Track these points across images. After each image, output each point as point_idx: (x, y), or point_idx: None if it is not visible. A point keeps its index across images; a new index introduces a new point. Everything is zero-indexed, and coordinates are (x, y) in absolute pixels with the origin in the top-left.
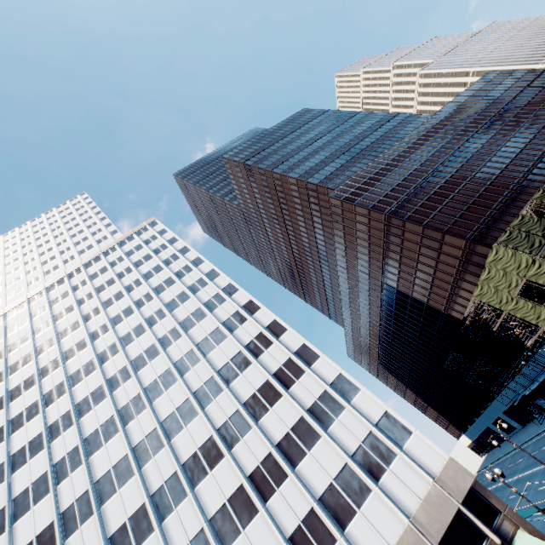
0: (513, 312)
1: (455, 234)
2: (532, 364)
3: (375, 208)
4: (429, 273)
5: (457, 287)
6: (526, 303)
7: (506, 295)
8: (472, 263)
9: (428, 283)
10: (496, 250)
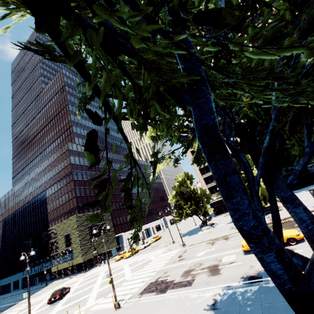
0: (59, 239)
1: (77, 200)
2: (49, 263)
3: (73, 165)
4: (60, 204)
5: (61, 217)
6: (64, 240)
7: (63, 232)
8: (71, 213)
9: (56, 207)
10: (74, 216)
